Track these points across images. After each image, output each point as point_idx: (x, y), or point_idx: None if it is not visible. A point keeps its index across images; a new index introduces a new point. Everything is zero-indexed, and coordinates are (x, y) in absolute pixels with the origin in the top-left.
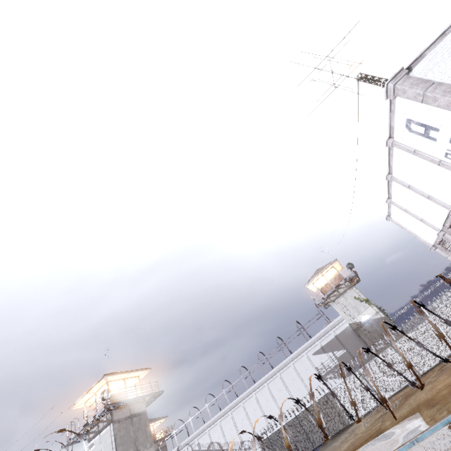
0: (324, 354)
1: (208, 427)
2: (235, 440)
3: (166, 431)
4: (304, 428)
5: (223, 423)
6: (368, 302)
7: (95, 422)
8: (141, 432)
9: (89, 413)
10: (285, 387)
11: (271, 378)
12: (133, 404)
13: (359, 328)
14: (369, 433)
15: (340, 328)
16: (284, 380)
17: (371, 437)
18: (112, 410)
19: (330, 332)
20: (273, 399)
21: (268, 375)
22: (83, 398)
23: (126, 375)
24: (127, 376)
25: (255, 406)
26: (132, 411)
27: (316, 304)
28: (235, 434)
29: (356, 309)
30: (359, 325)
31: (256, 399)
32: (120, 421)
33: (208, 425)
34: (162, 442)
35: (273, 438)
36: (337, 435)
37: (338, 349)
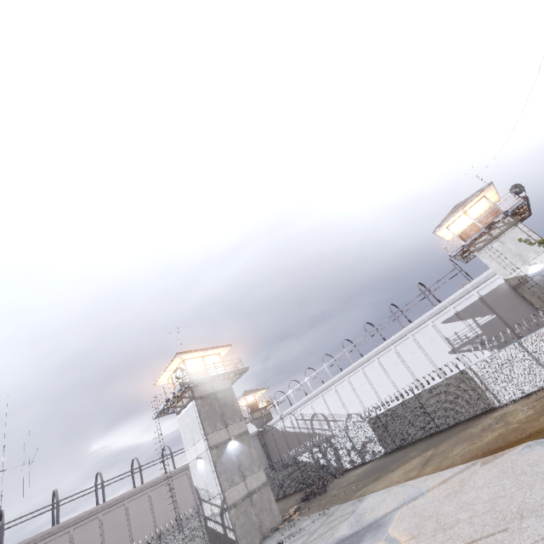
0: (460, 322)
1: (310, 399)
2: (340, 413)
3: (268, 401)
4: (427, 409)
5: (326, 397)
6: (543, 245)
7: (178, 398)
8: (228, 407)
9: (168, 390)
10: (401, 362)
11: (383, 352)
12: (216, 381)
13: (524, 284)
14: (534, 425)
15: (489, 287)
16: (400, 353)
17: (540, 433)
18: (192, 387)
19: (472, 294)
20: (386, 374)
21: (378, 349)
22: (163, 376)
23: (203, 353)
24: (205, 354)
25: (363, 381)
26: (216, 388)
27: (450, 255)
28: (341, 407)
29: (519, 258)
30: (522, 281)
31: (364, 374)
32: (202, 398)
33: (310, 397)
34: (265, 410)
35: (384, 417)
36: (474, 418)
37: (483, 315)
